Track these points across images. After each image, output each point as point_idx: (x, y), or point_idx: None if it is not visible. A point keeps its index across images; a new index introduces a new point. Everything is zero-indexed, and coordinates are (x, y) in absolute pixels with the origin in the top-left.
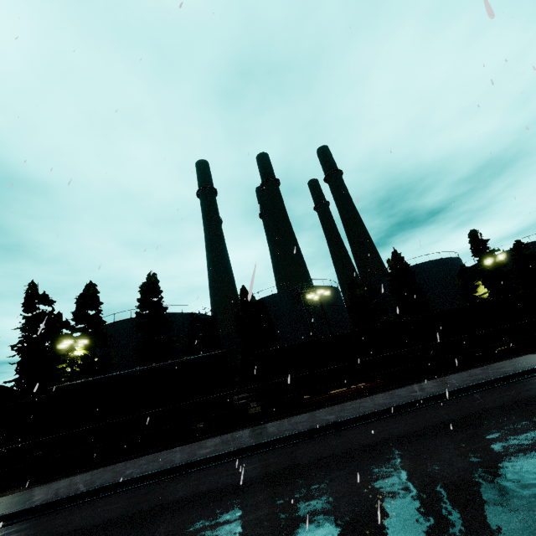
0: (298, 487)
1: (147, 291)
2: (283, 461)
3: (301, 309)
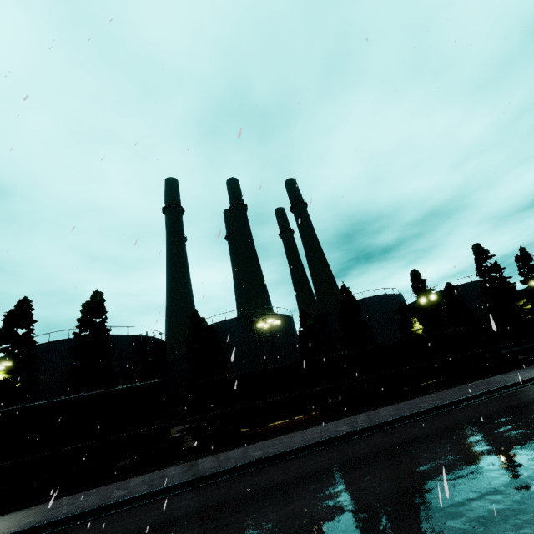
0: (195, 532)
1: (90, 310)
2: (194, 504)
3: (254, 336)
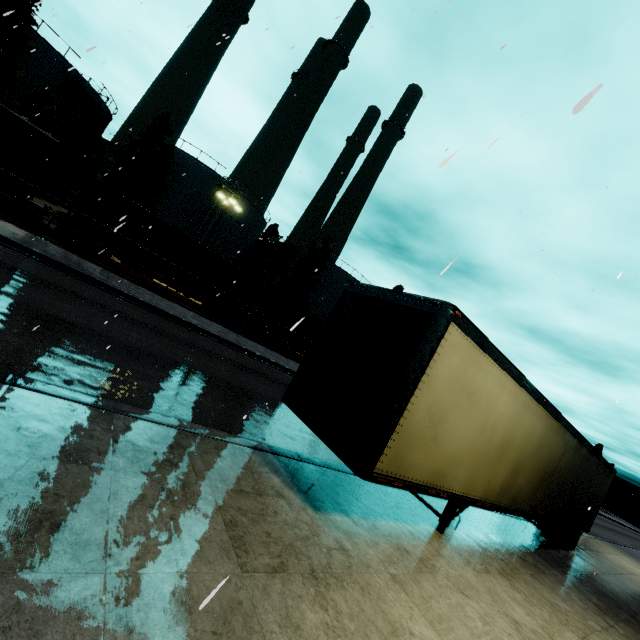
0: None
1: None
2: None
3: (211, 202)
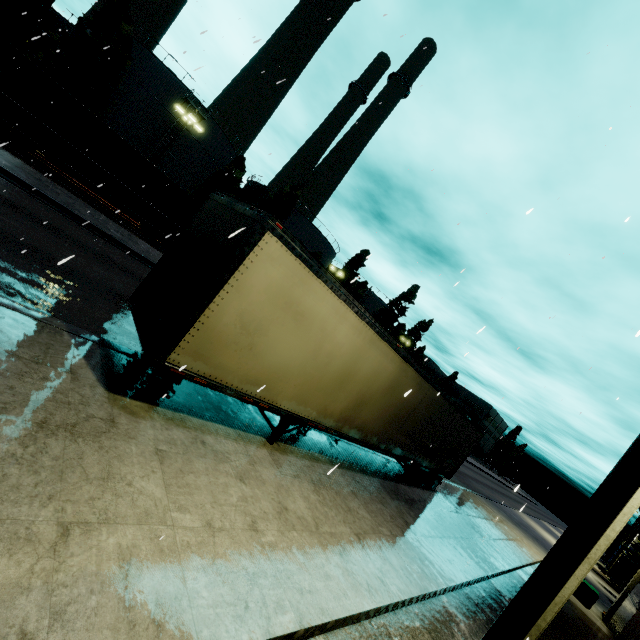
0: None
1: None
2: None
3: (174, 117)
